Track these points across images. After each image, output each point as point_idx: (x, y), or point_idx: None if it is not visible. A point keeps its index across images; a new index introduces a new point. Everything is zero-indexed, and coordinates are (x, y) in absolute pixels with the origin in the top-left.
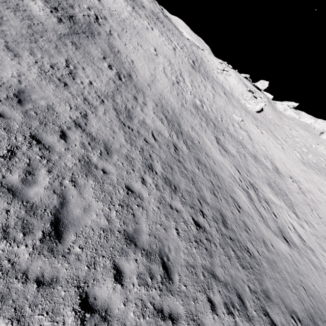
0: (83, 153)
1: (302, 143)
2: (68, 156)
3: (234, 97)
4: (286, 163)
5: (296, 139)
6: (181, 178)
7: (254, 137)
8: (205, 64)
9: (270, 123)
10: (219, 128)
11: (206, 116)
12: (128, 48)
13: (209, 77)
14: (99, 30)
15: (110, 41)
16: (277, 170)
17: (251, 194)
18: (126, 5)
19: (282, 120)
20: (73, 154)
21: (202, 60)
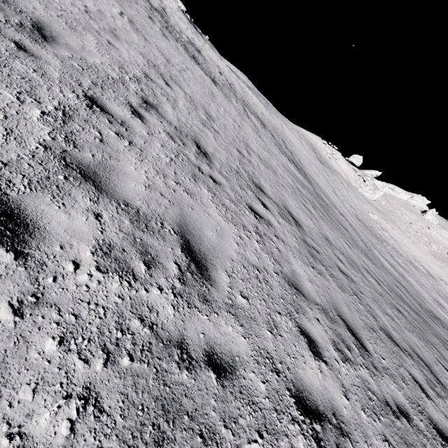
0: (439, 333)
1: (418, 230)
2: (446, 342)
3: (353, 187)
4: (427, 261)
5: (413, 226)
6: (443, 323)
7: (394, 236)
8: (318, 151)
9: (387, 211)
10: (378, 237)
11: (366, 227)
12: (311, 172)
13: (331, 169)
14: (298, 163)
15: (308, 173)
16: (430, 274)
17: (446, 313)
18: (260, 102)
19: (390, 203)
20: (442, 337)
21: (314, 146)
